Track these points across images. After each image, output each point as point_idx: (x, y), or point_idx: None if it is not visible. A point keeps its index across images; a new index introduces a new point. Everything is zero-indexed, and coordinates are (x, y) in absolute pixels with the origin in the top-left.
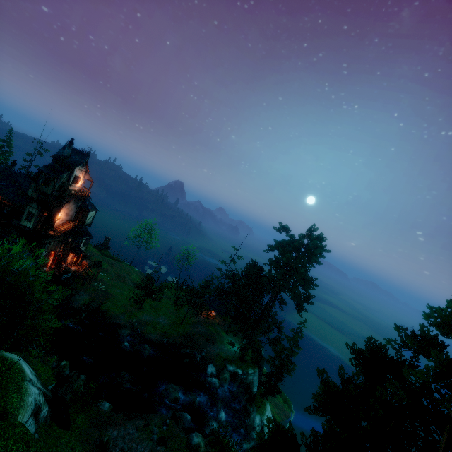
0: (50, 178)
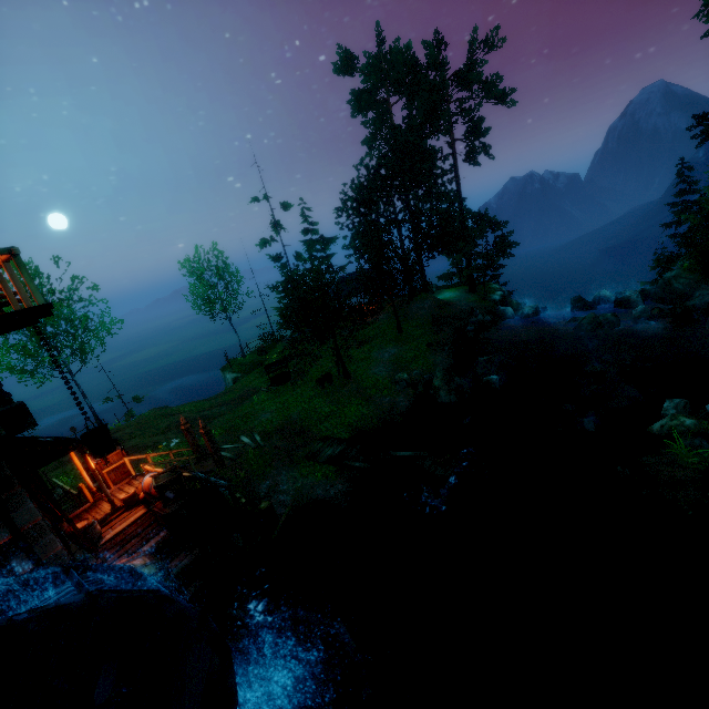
0: None
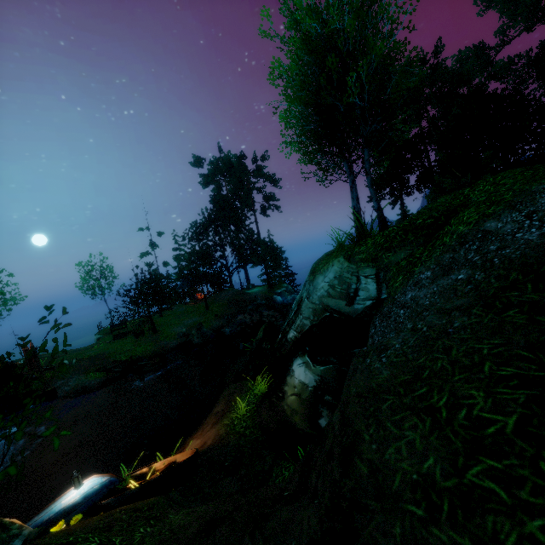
0: None
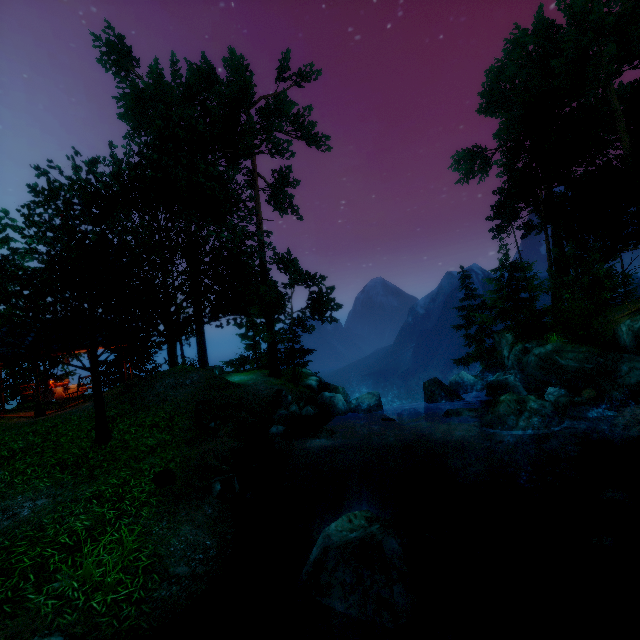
0: None
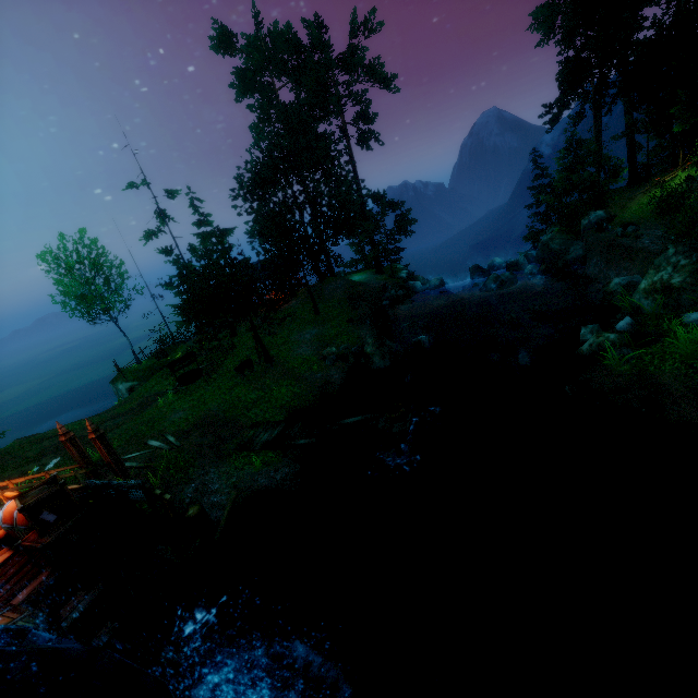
0: None
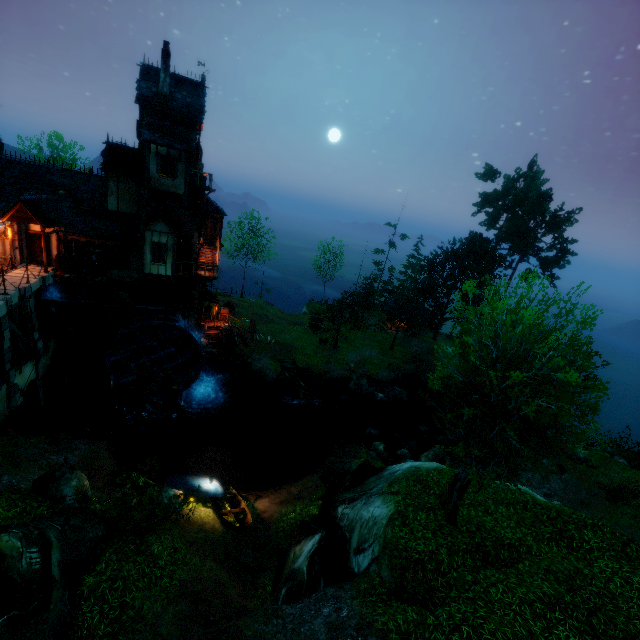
0: (171, 156)
